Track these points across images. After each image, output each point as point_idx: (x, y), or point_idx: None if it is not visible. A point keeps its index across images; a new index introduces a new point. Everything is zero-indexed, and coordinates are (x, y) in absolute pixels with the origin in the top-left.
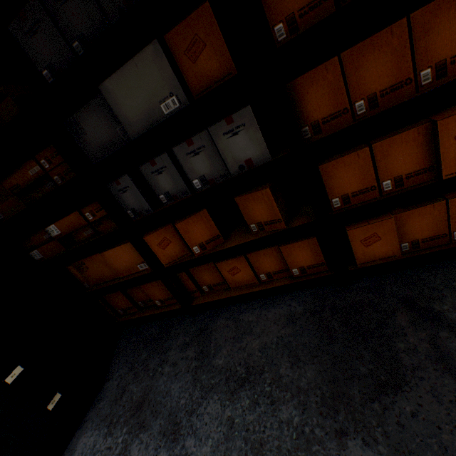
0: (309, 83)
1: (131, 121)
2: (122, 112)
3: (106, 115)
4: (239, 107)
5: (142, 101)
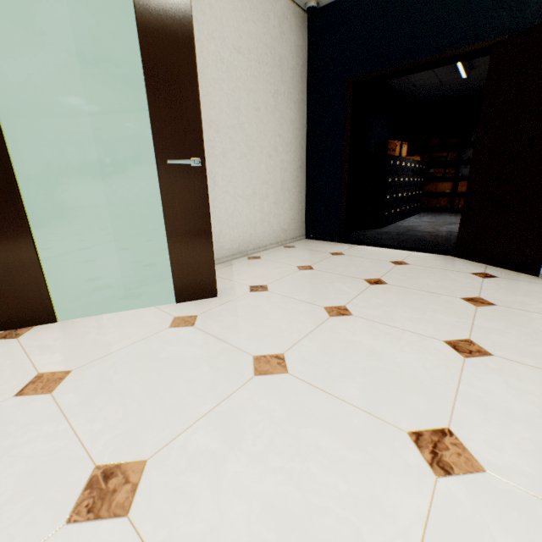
0: None
1: None
2: None
3: None
4: None
5: None
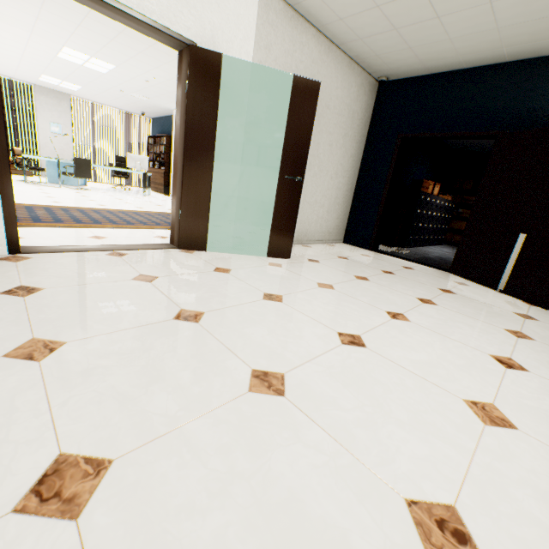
0: None
1: None
2: None
3: None
4: None
5: None
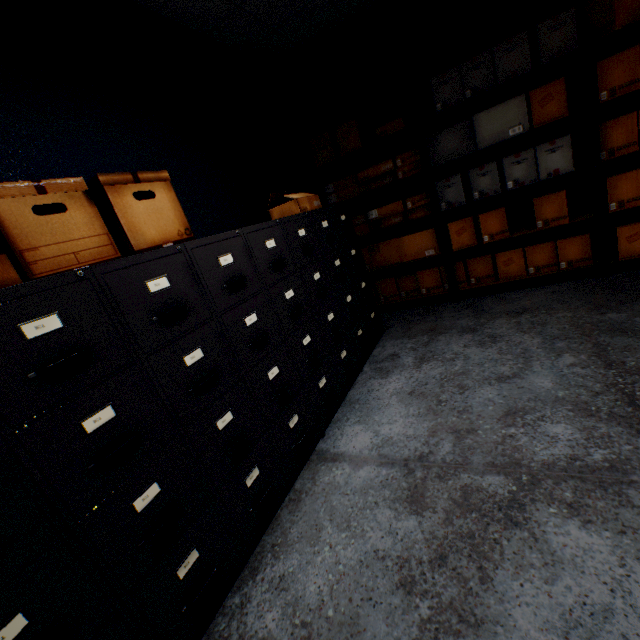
0: (613, 125)
1: (483, 138)
2: (480, 132)
3: (460, 135)
4: (538, 144)
5: (497, 127)
